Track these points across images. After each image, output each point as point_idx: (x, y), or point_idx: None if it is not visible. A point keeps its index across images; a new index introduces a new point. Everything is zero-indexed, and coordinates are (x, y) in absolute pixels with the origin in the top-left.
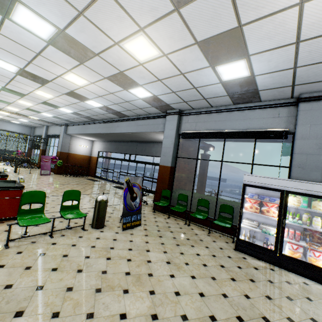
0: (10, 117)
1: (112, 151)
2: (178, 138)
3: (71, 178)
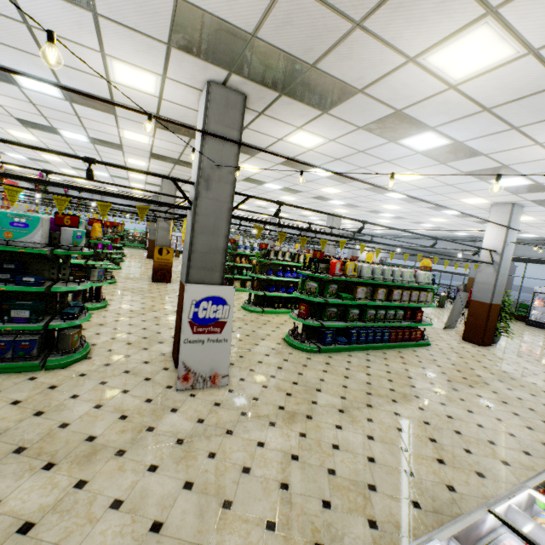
0: None
1: (399, 258)
2: None
3: None
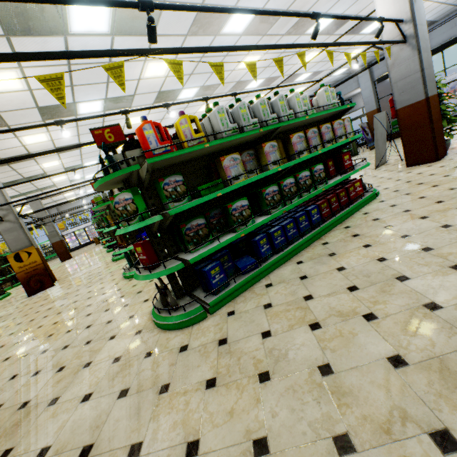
0: None
1: None
2: (374, 85)
3: None
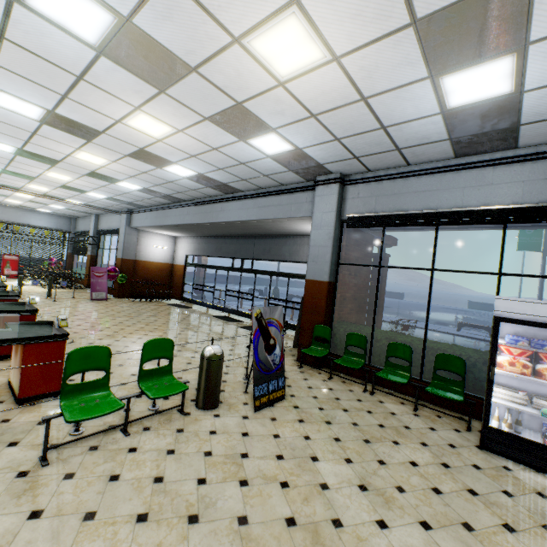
0: (35, 202)
1: (211, 254)
2: (340, 228)
3: (143, 305)
